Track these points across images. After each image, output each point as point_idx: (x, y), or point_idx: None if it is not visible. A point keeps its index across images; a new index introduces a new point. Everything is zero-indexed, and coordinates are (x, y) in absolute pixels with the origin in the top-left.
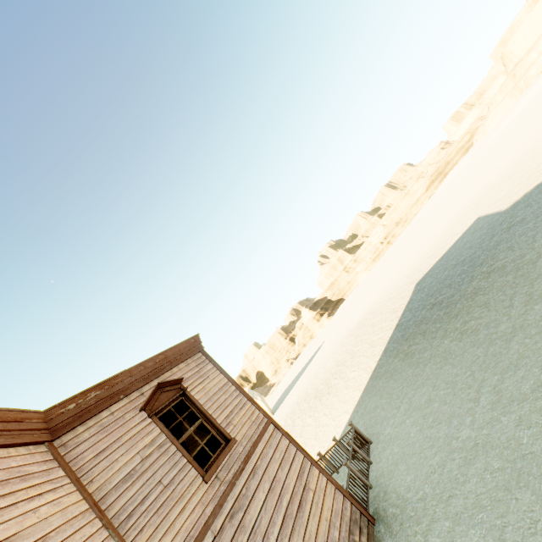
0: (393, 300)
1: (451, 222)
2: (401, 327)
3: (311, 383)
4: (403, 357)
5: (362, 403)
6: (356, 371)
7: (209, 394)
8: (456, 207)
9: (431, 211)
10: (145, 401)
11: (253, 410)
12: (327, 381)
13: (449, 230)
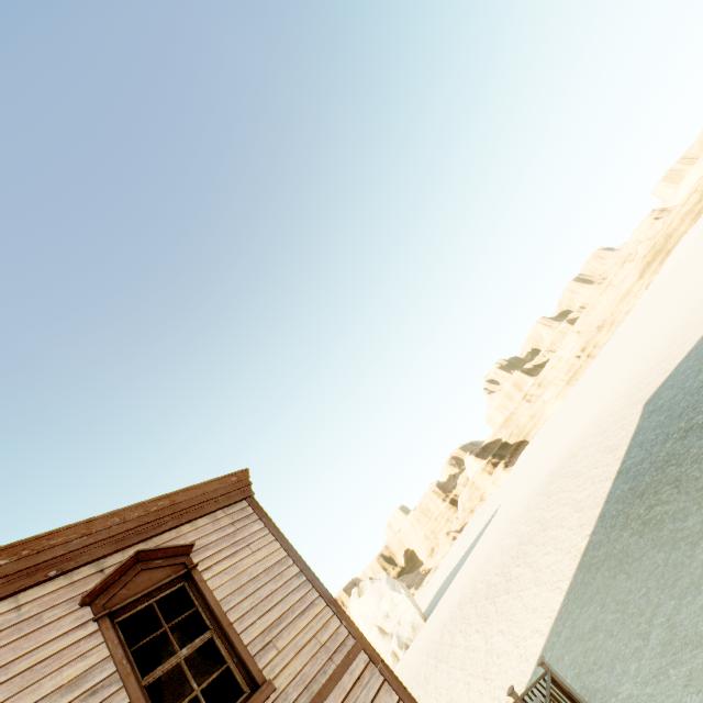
0: (606, 432)
1: (693, 305)
2: (628, 474)
3: (480, 571)
4: (639, 529)
5: (567, 617)
6: (551, 553)
7: (241, 579)
8: (696, 284)
9: (652, 302)
10: (93, 586)
11: (327, 618)
12: (504, 569)
13: (691, 317)
